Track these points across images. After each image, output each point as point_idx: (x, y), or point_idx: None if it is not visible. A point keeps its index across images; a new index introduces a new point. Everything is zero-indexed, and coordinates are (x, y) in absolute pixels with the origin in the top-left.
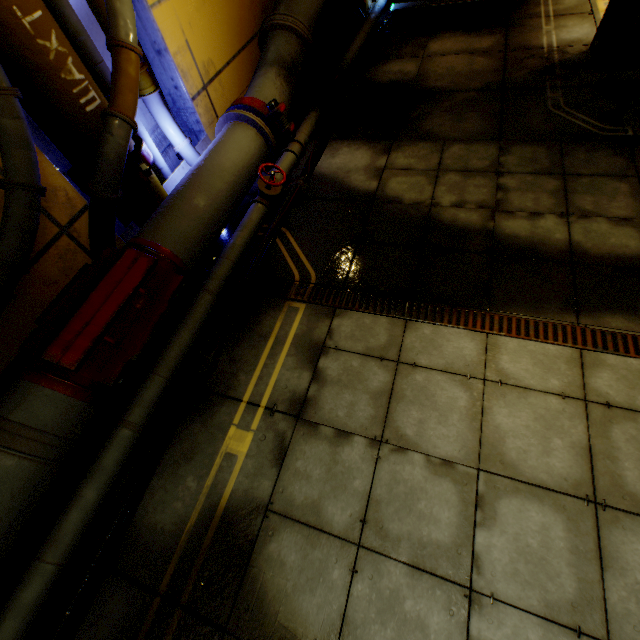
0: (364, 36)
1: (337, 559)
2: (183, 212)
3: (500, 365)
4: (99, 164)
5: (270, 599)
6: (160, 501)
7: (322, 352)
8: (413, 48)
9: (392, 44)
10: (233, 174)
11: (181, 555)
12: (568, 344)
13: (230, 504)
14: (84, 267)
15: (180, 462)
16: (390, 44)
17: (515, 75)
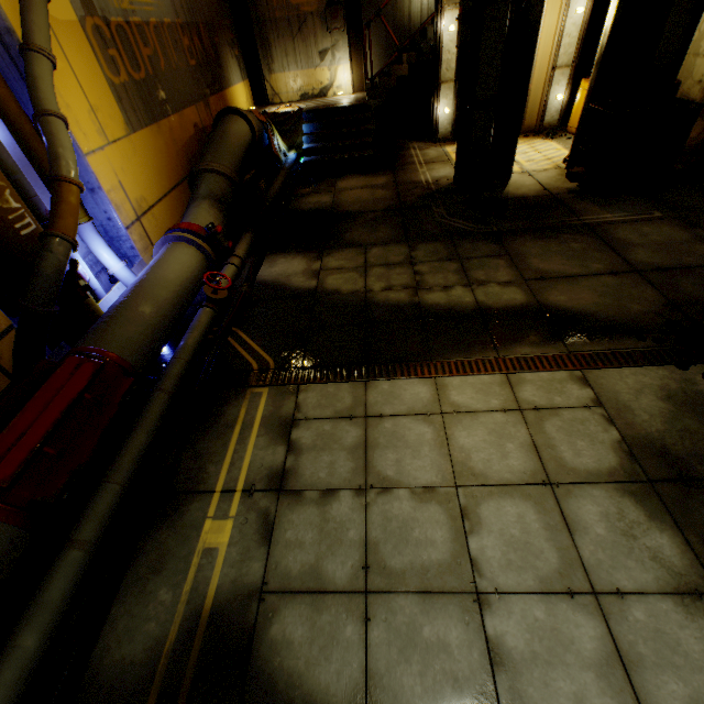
0: (282, 179)
1: (347, 615)
2: (129, 319)
3: (451, 399)
4: (35, 279)
5: (282, 688)
6: (125, 630)
7: (293, 425)
8: (325, 186)
9: (307, 184)
10: (177, 284)
11: (162, 684)
12: (496, 372)
13: (217, 602)
14: (14, 382)
15: (147, 577)
16: (306, 184)
17: (408, 199)
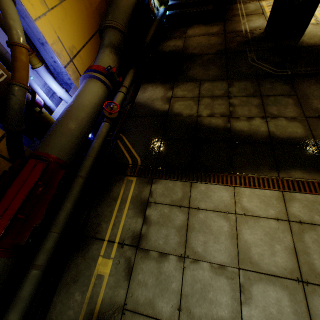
0: (154, 28)
1: None
2: (62, 133)
3: (243, 204)
4: (8, 112)
5: None
6: (59, 311)
7: (147, 205)
8: (180, 33)
9: (169, 31)
10: (90, 108)
11: None
12: (276, 189)
13: (101, 308)
14: (3, 172)
15: (70, 284)
16: (168, 31)
17: (231, 45)
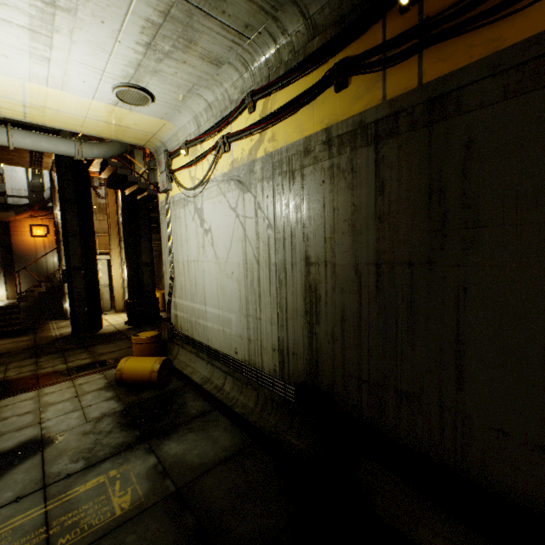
0: None
1: None
2: None
3: (45, 392)
4: None
5: None
6: None
7: None
8: None
9: None
10: None
11: None
12: (69, 380)
13: None
14: None
15: None
16: None
17: (42, 343)
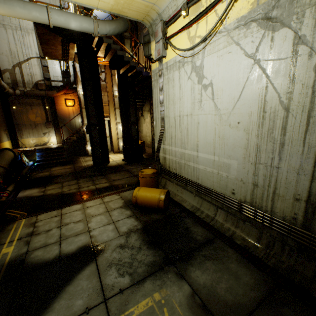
0: (27, 169)
1: (55, 245)
2: None
3: (87, 205)
4: None
5: (35, 262)
6: None
7: (36, 223)
8: (46, 170)
9: (38, 170)
10: None
11: None
12: (99, 198)
13: (10, 259)
14: None
15: None
16: (38, 170)
17: (78, 170)
